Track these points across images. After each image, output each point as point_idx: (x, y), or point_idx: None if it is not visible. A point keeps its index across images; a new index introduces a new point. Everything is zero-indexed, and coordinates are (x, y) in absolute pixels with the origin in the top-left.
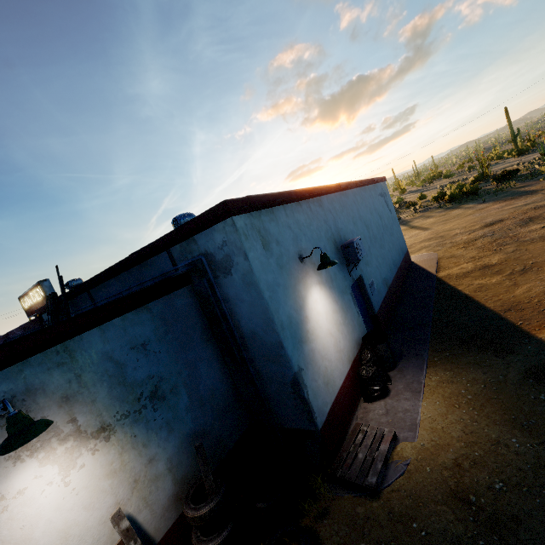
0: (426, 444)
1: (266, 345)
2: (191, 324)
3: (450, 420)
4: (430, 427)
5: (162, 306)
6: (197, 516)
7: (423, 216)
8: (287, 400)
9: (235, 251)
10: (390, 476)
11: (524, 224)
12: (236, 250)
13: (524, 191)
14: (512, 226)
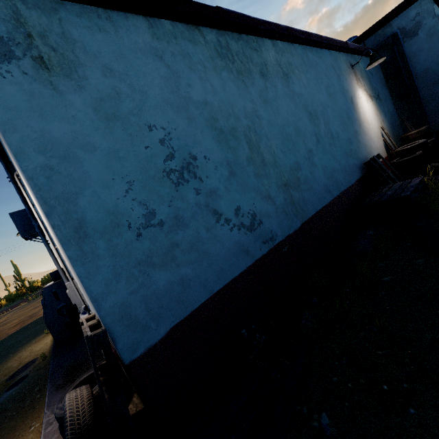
0: None
1: (436, 73)
2: (380, 77)
3: None
4: None
5: None
6: (419, 130)
7: None
8: None
9: (425, 16)
10: None
11: None
12: (426, 15)
13: None
14: None
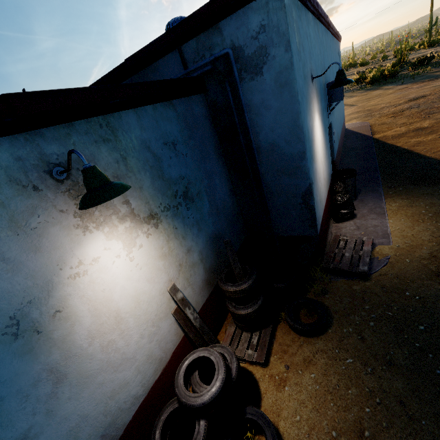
0: (401, 245)
1: (285, 157)
2: (206, 135)
3: (417, 230)
4: (401, 235)
5: (184, 108)
6: (239, 290)
7: (346, 96)
8: (292, 211)
9: (275, 40)
10: (375, 266)
11: None
12: (276, 38)
13: (439, 74)
14: (436, 100)
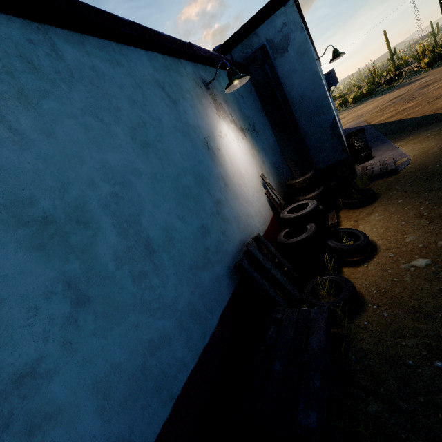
0: (416, 154)
1: (313, 102)
2: (255, 100)
3: (425, 144)
4: (414, 150)
5: None
6: (305, 178)
7: None
8: (325, 143)
9: (293, 29)
10: (401, 167)
11: (423, 88)
12: (294, 27)
13: (412, 81)
14: (414, 92)
